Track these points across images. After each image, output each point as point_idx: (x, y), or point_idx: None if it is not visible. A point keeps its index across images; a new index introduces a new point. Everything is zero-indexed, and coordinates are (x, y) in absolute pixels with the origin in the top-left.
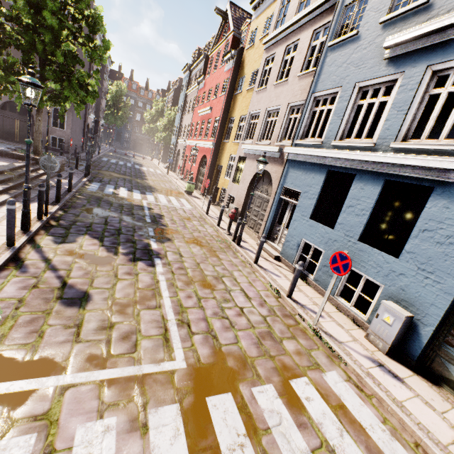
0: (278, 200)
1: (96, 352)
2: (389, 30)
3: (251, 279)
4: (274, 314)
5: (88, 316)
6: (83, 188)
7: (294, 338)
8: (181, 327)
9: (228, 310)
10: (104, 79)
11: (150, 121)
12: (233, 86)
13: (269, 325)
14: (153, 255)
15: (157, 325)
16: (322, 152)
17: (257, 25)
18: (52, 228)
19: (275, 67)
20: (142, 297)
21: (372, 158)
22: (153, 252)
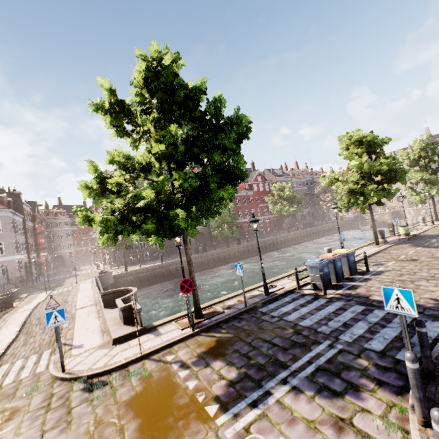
0: None
1: None
2: None
3: None
4: None
5: None
6: None
7: None
8: None
9: None
10: None
11: None
12: None
13: None
14: None
15: None
16: None
17: None
18: None
19: None
20: None
21: None
22: None
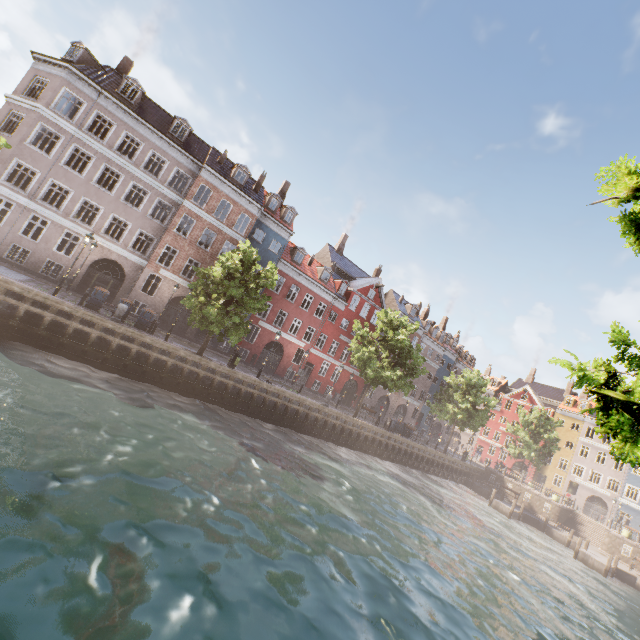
0: (618, 515)
1: None
2: None
3: None
4: None
5: None
6: None
7: None
8: None
9: None
10: None
11: None
12: None
13: None
14: None
15: None
16: None
17: (563, 419)
18: None
19: (592, 454)
20: None
21: None
22: None
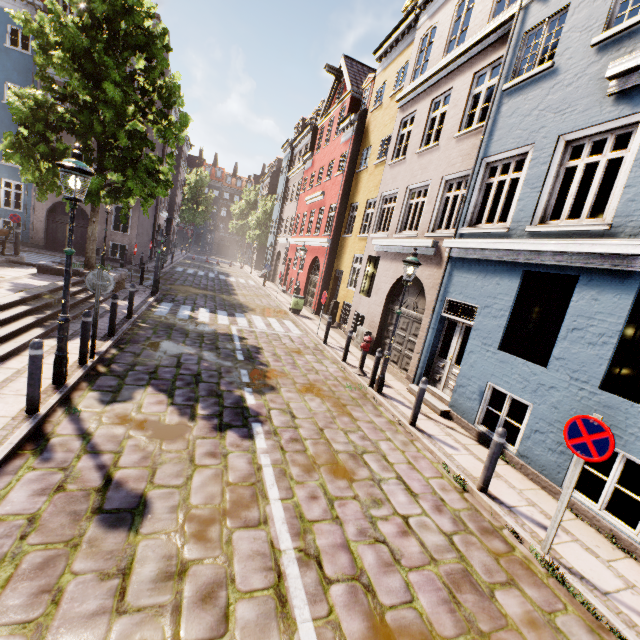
0: (438, 320)
1: (153, 637)
2: (610, 52)
3: (410, 455)
4: (465, 529)
5: (142, 548)
6: (148, 312)
7: (512, 583)
8: (305, 567)
9: (383, 523)
10: (181, 166)
11: (239, 216)
12: (353, 161)
13: (460, 554)
14: (250, 416)
15: (262, 563)
16: (511, 244)
17: (384, 80)
18: (99, 378)
19: (417, 129)
20: (234, 502)
21: (611, 248)
22: (249, 412)
